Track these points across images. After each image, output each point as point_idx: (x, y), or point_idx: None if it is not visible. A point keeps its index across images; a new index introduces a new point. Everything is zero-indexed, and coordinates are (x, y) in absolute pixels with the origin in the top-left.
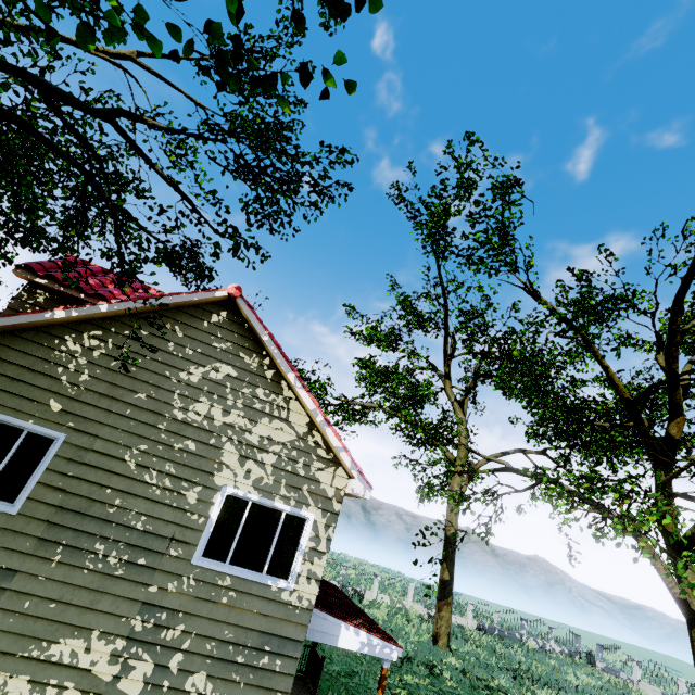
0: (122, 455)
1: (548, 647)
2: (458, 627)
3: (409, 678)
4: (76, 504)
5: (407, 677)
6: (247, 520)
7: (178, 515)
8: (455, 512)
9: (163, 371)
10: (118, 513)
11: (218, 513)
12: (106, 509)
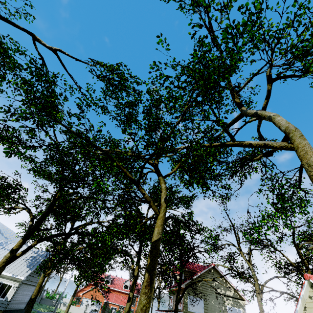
0: (211, 302)
1: None
2: None
3: None
4: (209, 312)
5: None
6: (232, 312)
7: (223, 312)
8: (261, 307)
9: (210, 284)
10: (215, 312)
11: (228, 311)
12: (213, 312)
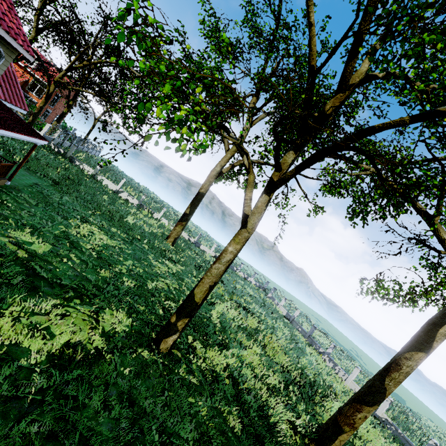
0: None
1: (249, 280)
2: (203, 251)
3: (115, 230)
4: None
5: (114, 229)
6: None
7: None
8: (210, 180)
9: None
10: None
11: None
12: None
